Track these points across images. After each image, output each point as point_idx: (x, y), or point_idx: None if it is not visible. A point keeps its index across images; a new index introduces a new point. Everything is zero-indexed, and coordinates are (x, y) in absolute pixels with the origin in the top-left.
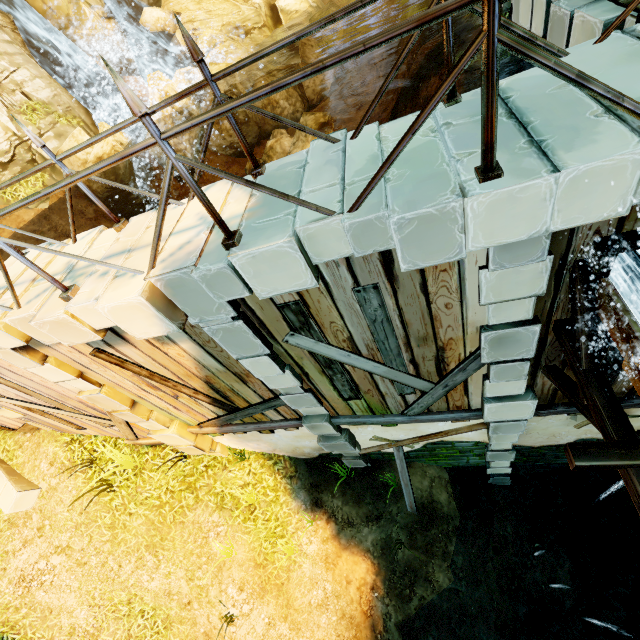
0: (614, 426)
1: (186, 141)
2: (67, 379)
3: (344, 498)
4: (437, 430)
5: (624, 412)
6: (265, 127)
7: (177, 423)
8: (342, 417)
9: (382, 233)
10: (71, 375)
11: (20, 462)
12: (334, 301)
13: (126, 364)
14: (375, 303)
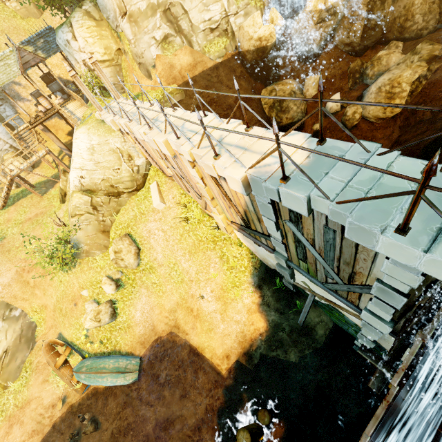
0: (391, 356)
1: (319, 34)
2: (197, 177)
3: (272, 294)
4: (337, 303)
5: (402, 356)
6: (388, 34)
7: (224, 215)
8: (293, 263)
9: (343, 219)
10: (199, 177)
11: (163, 190)
12: (313, 223)
13: (220, 186)
14: (331, 236)
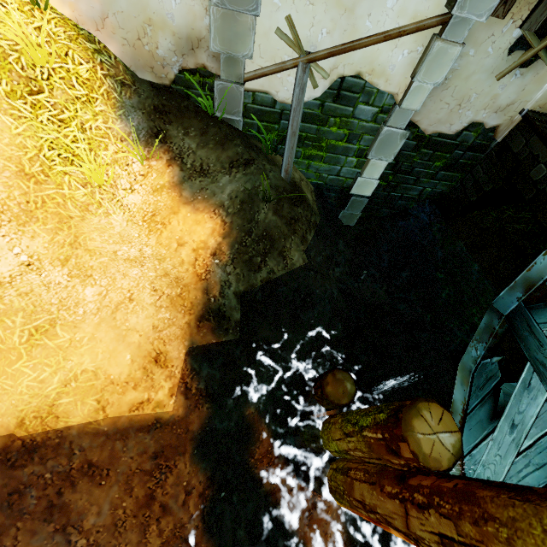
0: None
1: None
2: None
3: (203, 138)
4: (374, 28)
5: None
6: None
7: None
8: None
9: None
10: None
11: None
12: None
13: None
14: None
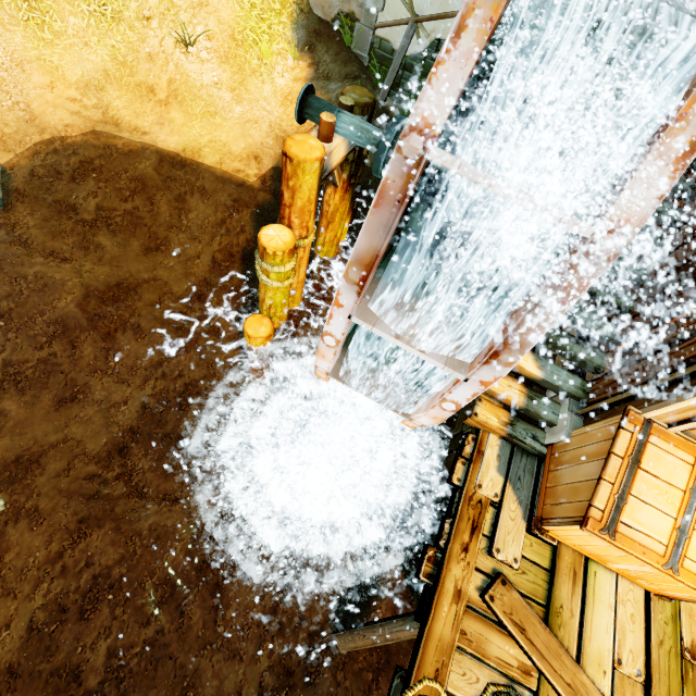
0: None
1: None
2: None
3: (335, 57)
4: (459, 6)
5: None
6: None
7: None
8: None
9: None
10: None
11: None
12: None
13: None
14: None
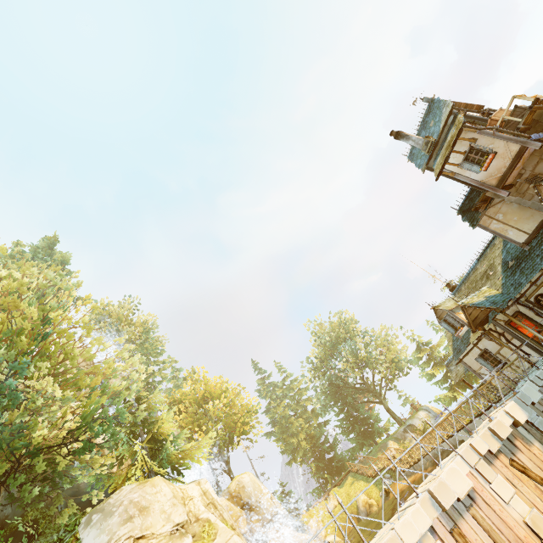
0: None
1: None
2: (511, 494)
3: None
4: None
5: None
6: None
7: None
8: None
9: (538, 379)
10: (511, 487)
11: None
12: None
13: (526, 470)
14: None
